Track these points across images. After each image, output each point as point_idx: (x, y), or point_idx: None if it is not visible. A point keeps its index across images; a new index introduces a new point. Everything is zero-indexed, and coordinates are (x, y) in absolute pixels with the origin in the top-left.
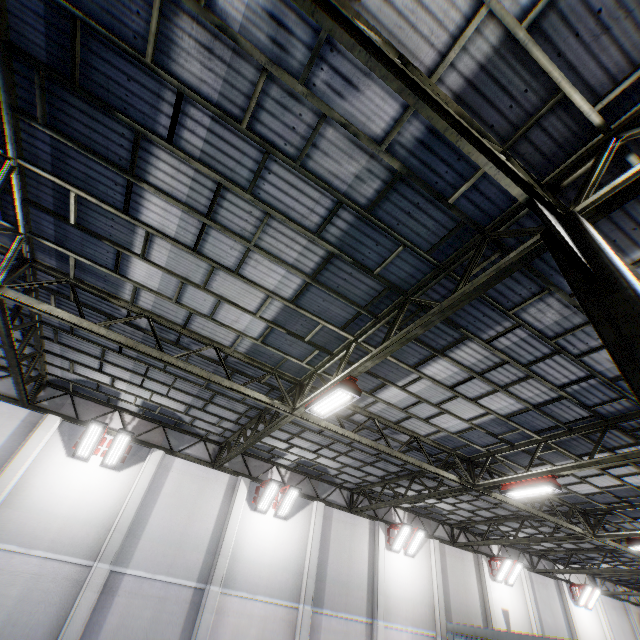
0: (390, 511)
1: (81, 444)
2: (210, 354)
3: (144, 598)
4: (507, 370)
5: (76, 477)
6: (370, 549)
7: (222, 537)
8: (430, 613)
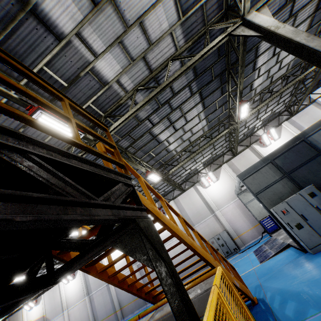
0: (199, 175)
1: None
2: None
3: None
4: None
5: (115, 256)
6: (199, 195)
7: None
8: None
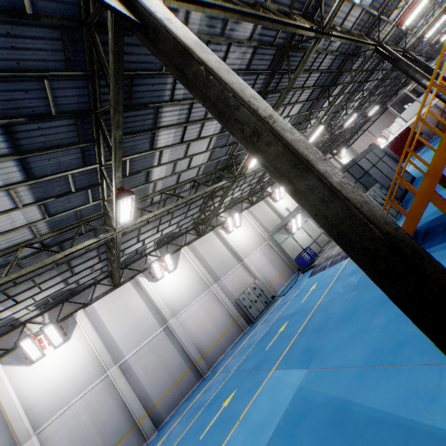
0: (218, 219)
1: (29, 355)
2: (30, 251)
3: (145, 355)
4: (197, 107)
5: (49, 365)
6: (221, 241)
7: (154, 304)
8: (261, 238)
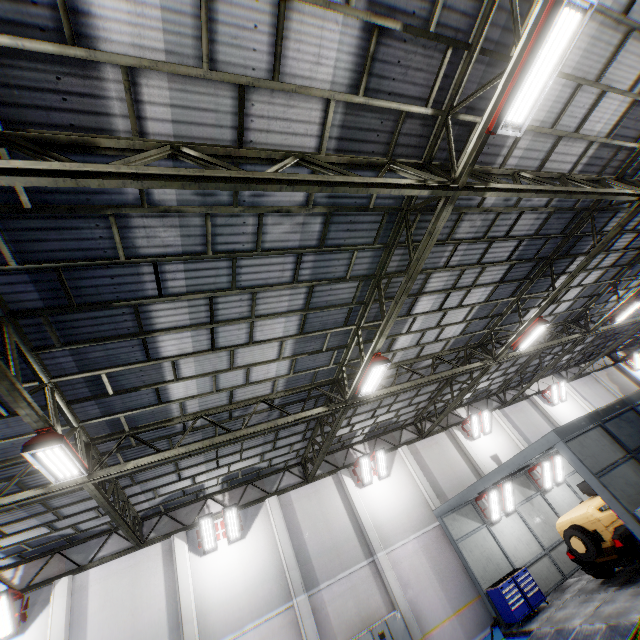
0: (349, 453)
1: None
2: None
3: None
4: (228, 302)
5: None
6: (343, 500)
7: (178, 605)
8: (426, 510)
